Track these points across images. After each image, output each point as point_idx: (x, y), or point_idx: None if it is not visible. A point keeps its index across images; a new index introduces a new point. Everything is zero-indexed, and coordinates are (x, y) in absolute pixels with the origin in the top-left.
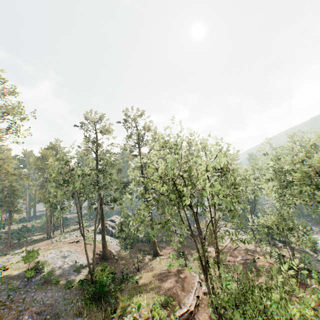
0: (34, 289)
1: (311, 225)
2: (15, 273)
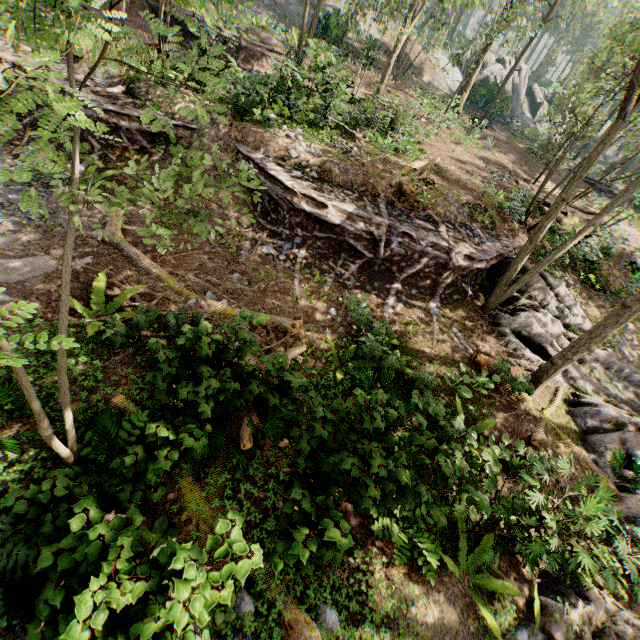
0: None
1: None
2: None
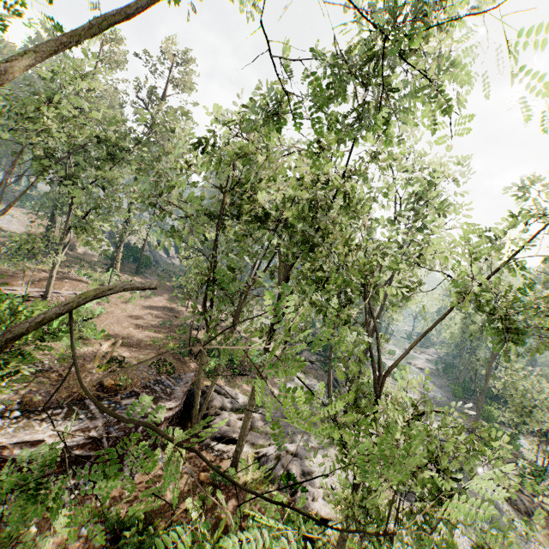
0: None
1: (443, 390)
2: None
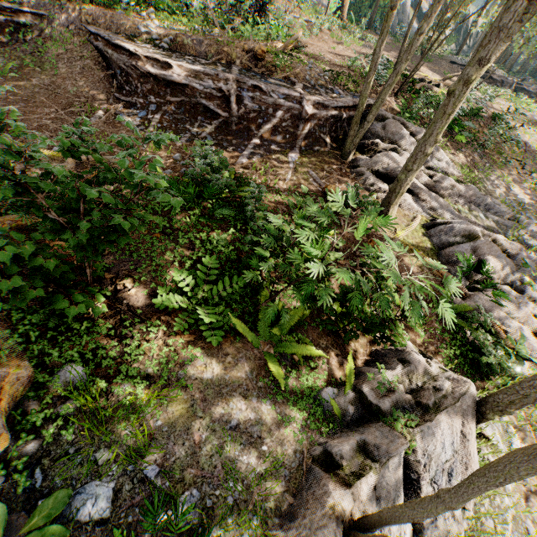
0: None
1: None
2: None
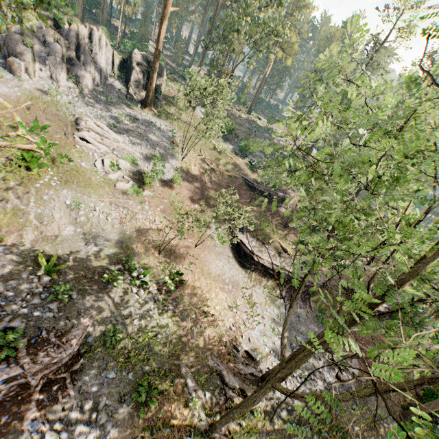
0: (264, 138)
1: None
2: (261, 125)
